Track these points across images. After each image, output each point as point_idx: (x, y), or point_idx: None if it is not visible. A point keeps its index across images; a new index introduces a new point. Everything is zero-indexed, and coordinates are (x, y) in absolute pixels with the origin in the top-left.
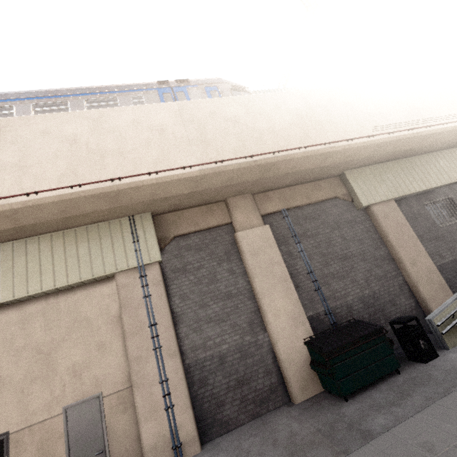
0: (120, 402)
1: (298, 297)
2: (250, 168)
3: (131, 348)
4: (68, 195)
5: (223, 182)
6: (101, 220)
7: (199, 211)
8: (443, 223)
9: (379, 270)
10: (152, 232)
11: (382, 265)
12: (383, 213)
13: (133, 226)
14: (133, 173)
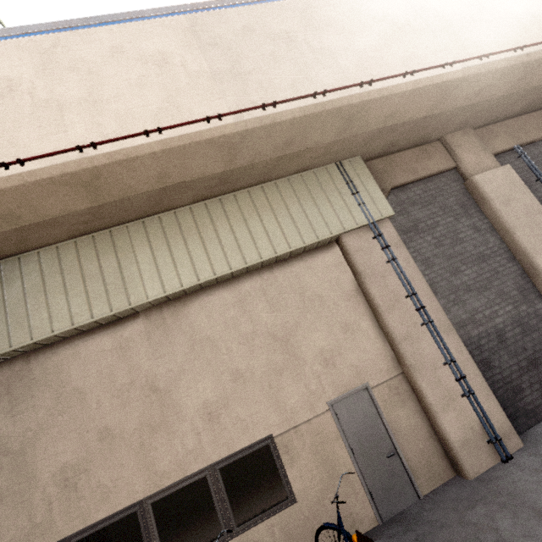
0: (393, 393)
1: None
2: (515, 68)
3: (393, 325)
4: (311, 107)
5: (467, 98)
6: (306, 167)
7: (412, 155)
8: None
9: None
10: (371, 180)
11: None
12: None
13: (344, 174)
14: (381, 75)
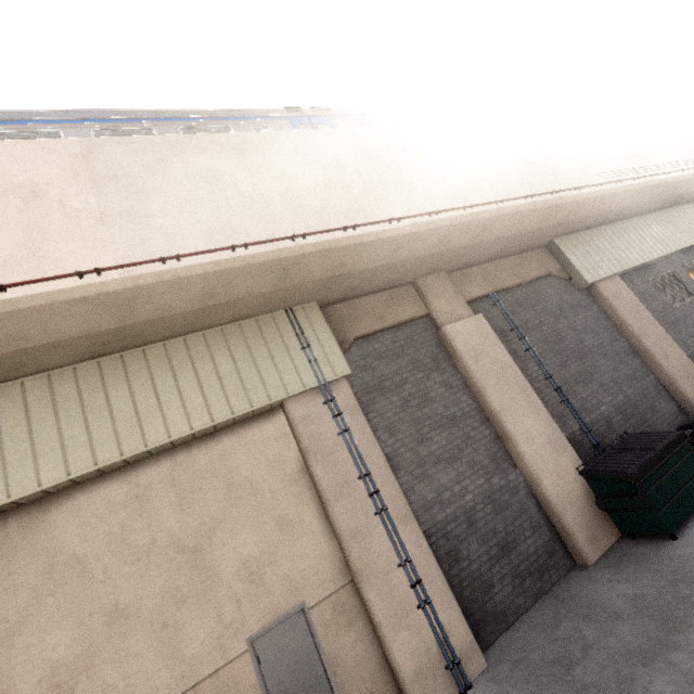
0: (338, 612)
1: (547, 412)
2: (468, 224)
3: (340, 518)
4: (228, 261)
5: (427, 248)
6: (245, 315)
7: (381, 299)
8: (673, 304)
9: (626, 369)
10: (326, 331)
11: (627, 361)
12: (611, 292)
13: (295, 323)
14: (319, 228)
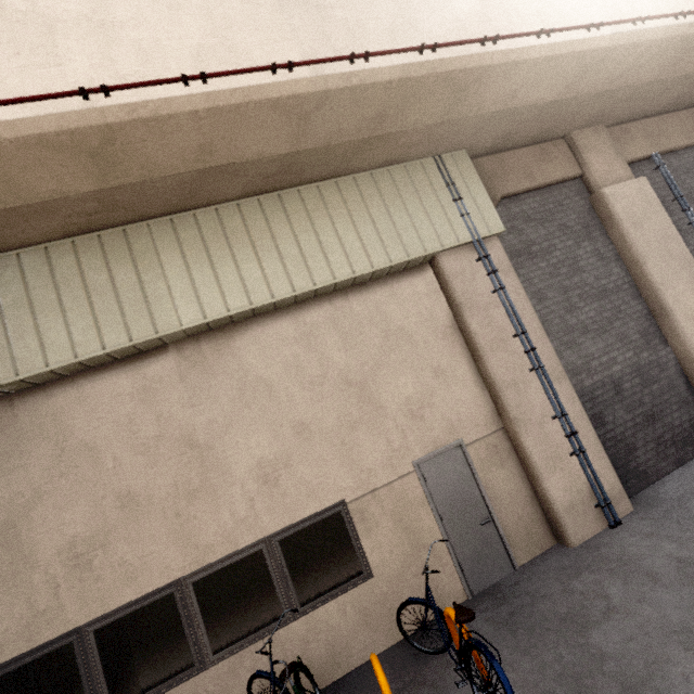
0: (491, 452)
1: None
2: (673, 42)
3: (496, 370)
4: (415, 67)
5: (608, 80)
6: (396, 159)
7: (529, 155)
8: None
9: None
10: (478, 184)
11: None
12: None
13: (444, 172)
14: (509, 31)
